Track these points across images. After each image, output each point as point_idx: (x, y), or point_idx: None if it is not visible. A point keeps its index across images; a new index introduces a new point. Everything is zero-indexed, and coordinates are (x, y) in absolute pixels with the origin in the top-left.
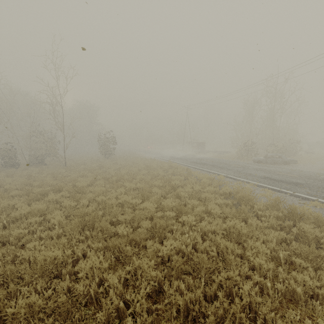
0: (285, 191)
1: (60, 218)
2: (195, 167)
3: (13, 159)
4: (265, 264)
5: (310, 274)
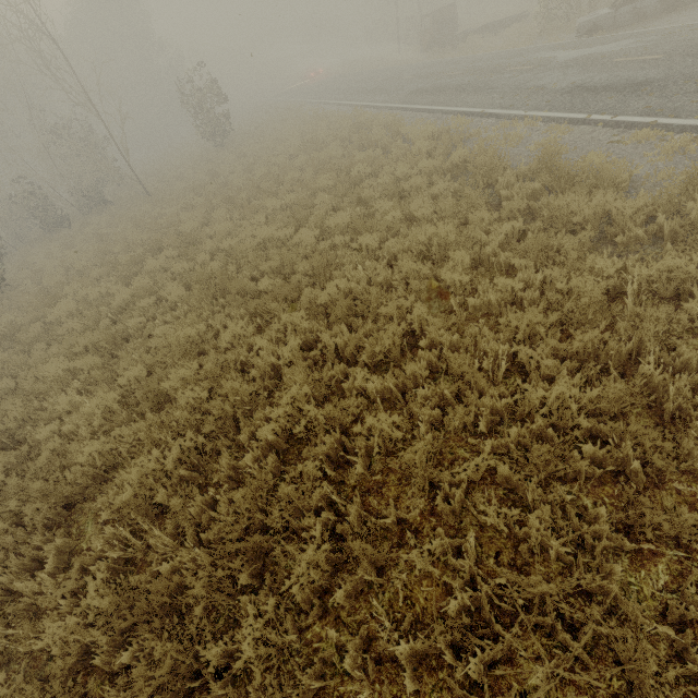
0: (597, 119)
1: (178, 292)
2: (416, 109)
3: (50, 211)
4: (460, 279)
5: (524, 276)
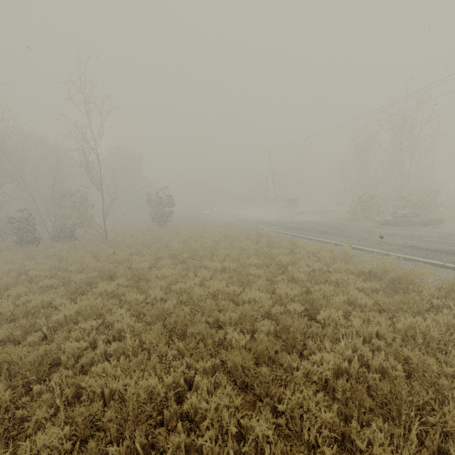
0: (453, 266)
1: (129, 321)
2: (295, 235)
3: (31, 232)
4: None
5: None
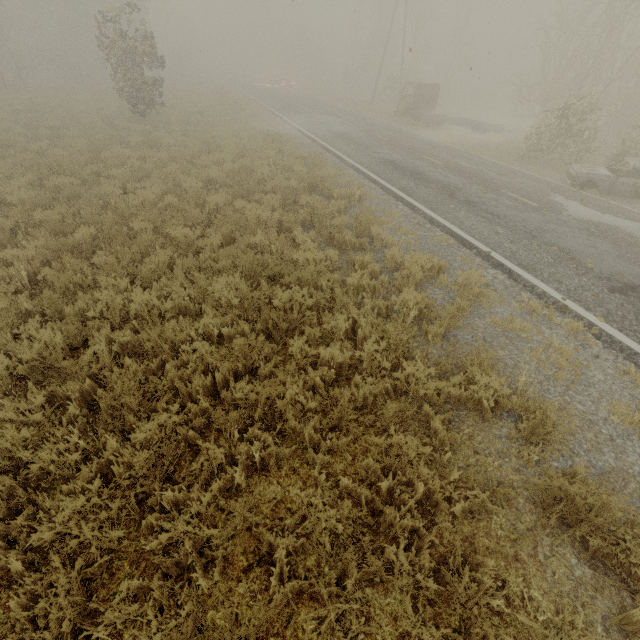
0: None
1: None
2: (389, 190)
3: None
4: None
5: None
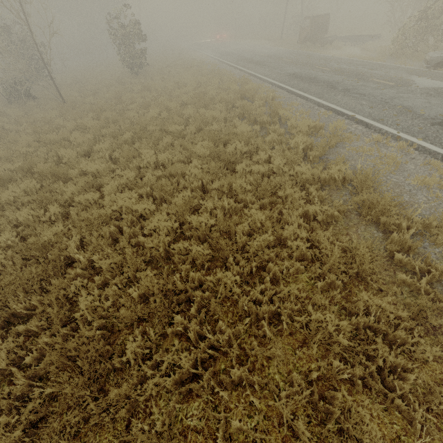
0: None
1: (1, 257)
2: (292, 91)
3: None
4: None
5: None
